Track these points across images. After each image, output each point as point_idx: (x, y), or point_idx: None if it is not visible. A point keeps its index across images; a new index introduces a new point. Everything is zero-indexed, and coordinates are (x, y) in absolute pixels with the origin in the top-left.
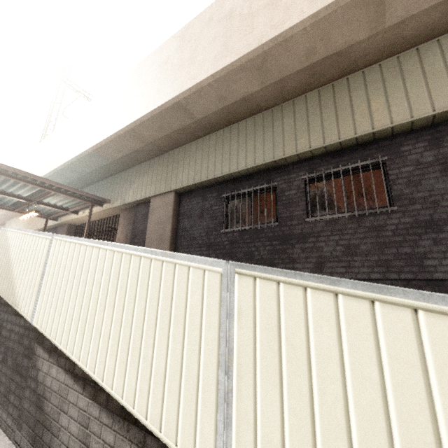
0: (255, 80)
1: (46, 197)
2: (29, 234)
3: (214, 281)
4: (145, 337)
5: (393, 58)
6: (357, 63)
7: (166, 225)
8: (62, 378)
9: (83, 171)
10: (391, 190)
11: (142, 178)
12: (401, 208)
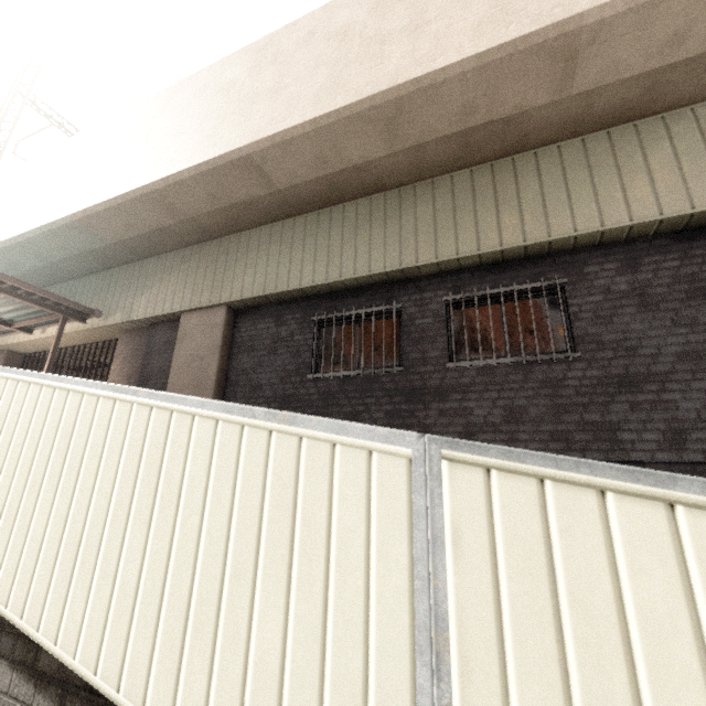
0: (379, 140)
1: None
2: None
3: (394, 473)
4: (229, 590)
5: (576, 140)
6: (529, 139)
7: (209, 363)
8: (4, 681)
9: (51, 255)
10: (572, 327)
11: (167, 278)
12: (586, 355)
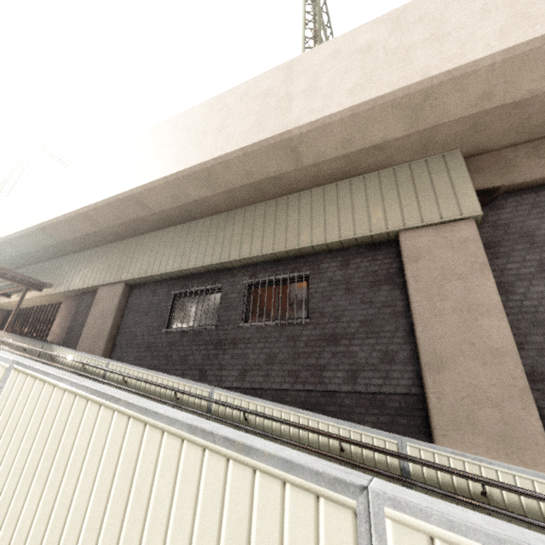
0: (205, 188)
1: None
2: None
3: (1, 374)
4: None
5: (320, 188)
6: (293, 187)
7: (108, 320)
8: None
9: (27, 247)
10: (309, 302)
11: (95, 263)
12: (314, 321)
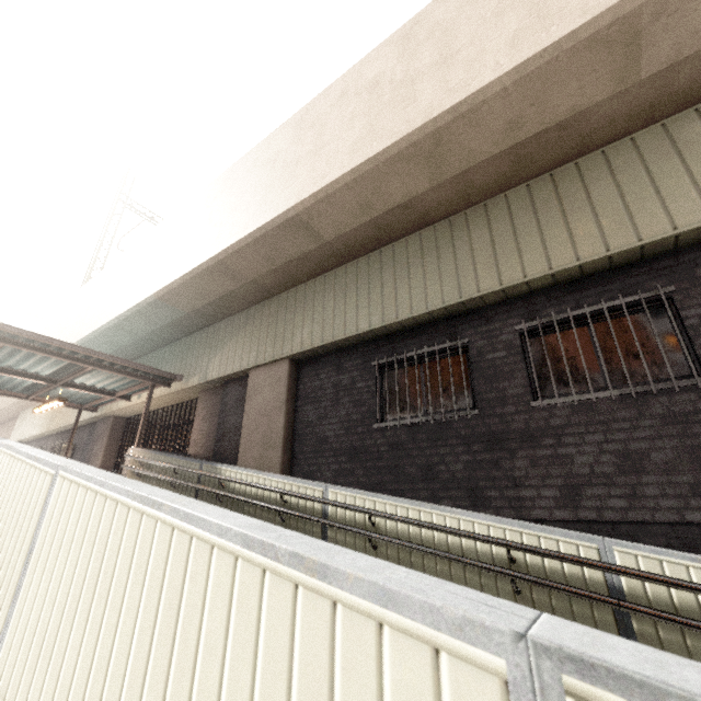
0: (421, 175)
1: (79, 375)
2: (21, 458)
3: None
4: None
5: (654, 127)
6: (592, 138)
7: (276, 417)
8: None
9: (142, 330)
10: (694, 344)
11: (235, 338)
12: None
